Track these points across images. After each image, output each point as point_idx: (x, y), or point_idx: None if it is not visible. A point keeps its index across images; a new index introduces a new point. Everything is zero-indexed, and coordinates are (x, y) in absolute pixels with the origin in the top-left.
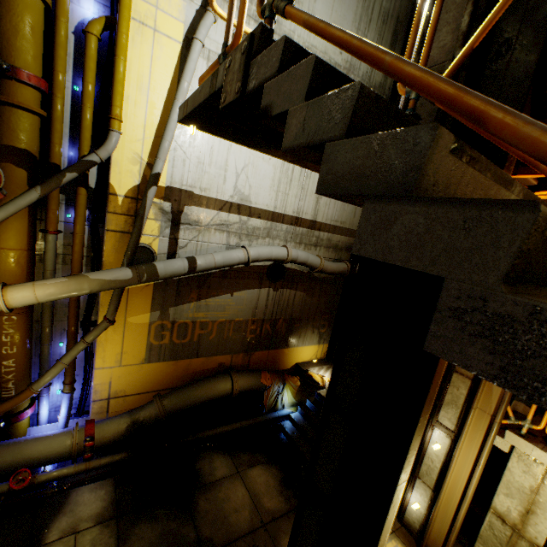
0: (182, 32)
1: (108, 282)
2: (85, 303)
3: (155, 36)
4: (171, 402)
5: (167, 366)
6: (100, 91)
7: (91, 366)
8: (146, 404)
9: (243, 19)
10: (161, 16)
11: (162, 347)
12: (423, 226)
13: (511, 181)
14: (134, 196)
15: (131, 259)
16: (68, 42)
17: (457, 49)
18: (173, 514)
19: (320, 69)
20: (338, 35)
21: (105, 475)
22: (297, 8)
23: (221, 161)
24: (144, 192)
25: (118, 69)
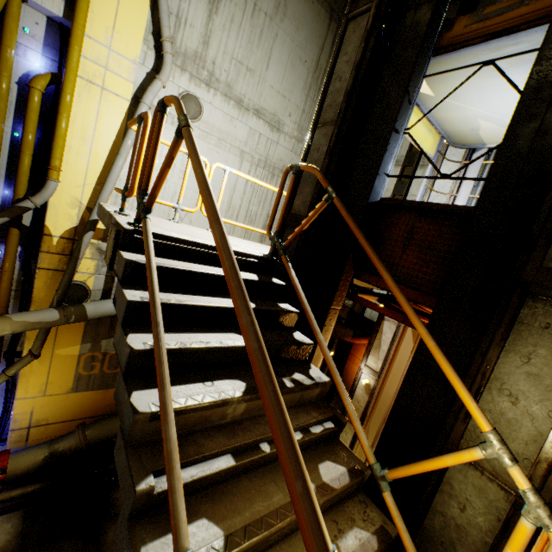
0: (131, 91)
1: (33, 324)
2: (11, 335)
3: (103, 93)
4: (94, 433)
5: (95, 394)
6: (42, 138)
7: (13, 394)
8: (68, 434)
9: (135, 181)
10: (110, 76)
11: (92, 377)
12: (124, 466)
13: (226, 402)
14: (71, 236)
15: (62, 297)
16: (11, 91)
17: (309, 211)
18: (79, 546)
19: (132, 306)
20: (149, 283)
21: (14, 508)
22: (146, 229)
23: (165, 207)
24: (81, 233)
25: (60, 125)
